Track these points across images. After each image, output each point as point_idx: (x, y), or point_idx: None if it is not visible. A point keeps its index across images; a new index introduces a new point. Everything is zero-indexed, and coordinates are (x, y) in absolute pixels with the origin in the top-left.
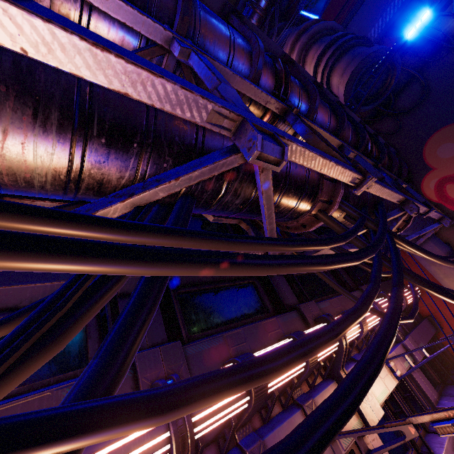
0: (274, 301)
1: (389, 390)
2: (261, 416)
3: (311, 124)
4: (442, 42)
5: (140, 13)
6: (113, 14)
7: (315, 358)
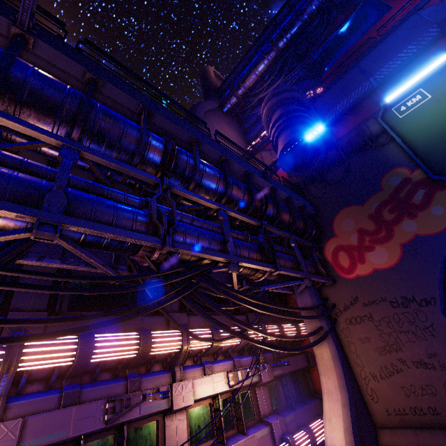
0: None
1: (215, 392)
2: (92, 377)
3: (184, 193)
4: (367, 139)
5: (40, 133)
6: (23, 132)
7: (147, 350)
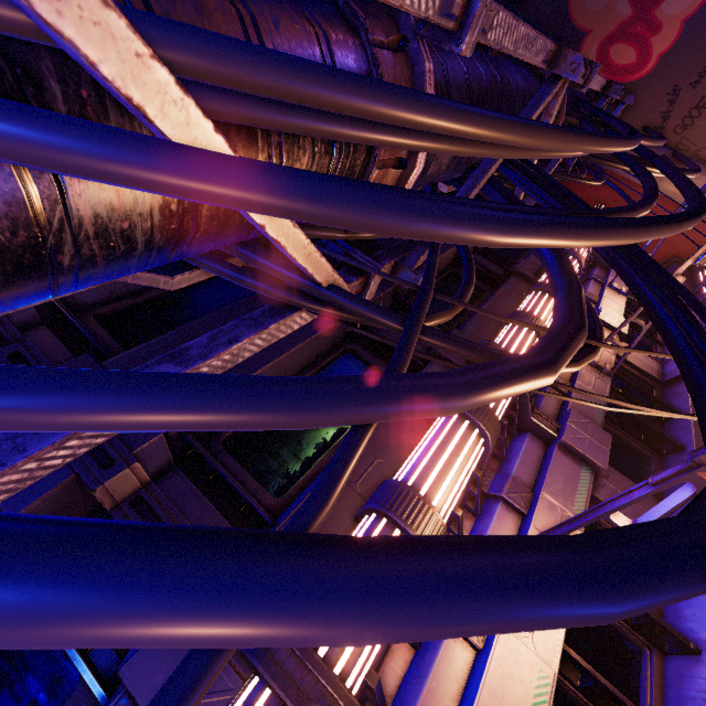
0: (485, 278)
1: (623, 306)
2: None
3: None
4: None
5: None
6: None
7: None
